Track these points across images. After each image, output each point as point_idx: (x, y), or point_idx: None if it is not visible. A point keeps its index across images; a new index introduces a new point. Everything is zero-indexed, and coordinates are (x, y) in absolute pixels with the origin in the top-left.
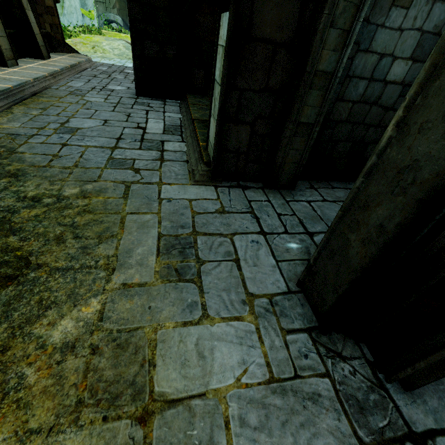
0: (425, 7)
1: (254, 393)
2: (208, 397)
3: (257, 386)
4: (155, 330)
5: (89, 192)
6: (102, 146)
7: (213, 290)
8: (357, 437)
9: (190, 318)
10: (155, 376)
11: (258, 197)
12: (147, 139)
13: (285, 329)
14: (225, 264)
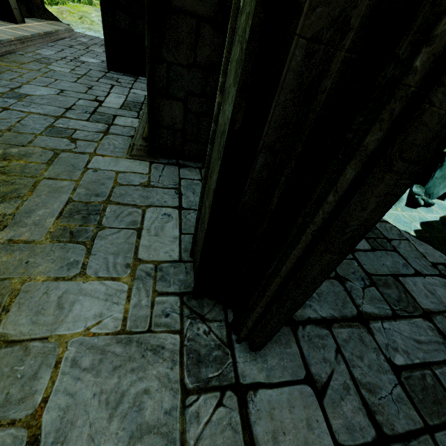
0: None
1: (99, 341)
2: (49, 341)
3: (104, 336)
4: (23, 282)
5: (11, 155)
6: (47, 114)
7: (101, 253)
8: (181, 383)
9: (65, 274)
10: (4, 320)
11: (192, 175)
12: (99, 112)
13: (158, 291)
14: (126, 232)
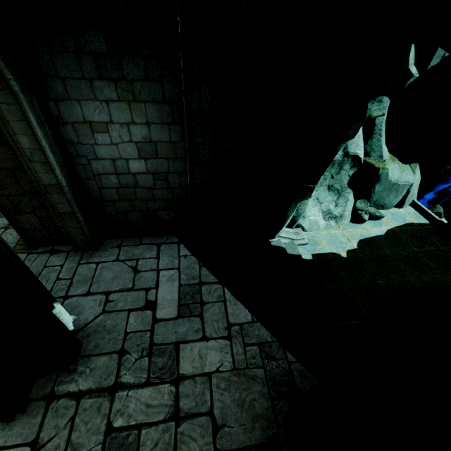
0: (123, 129)
1: None
2: None
3: None
4: None
5: None
6: None
7: None
8: None
9: None
10: None
11: (57, 261)
12: None
13: None
14: None
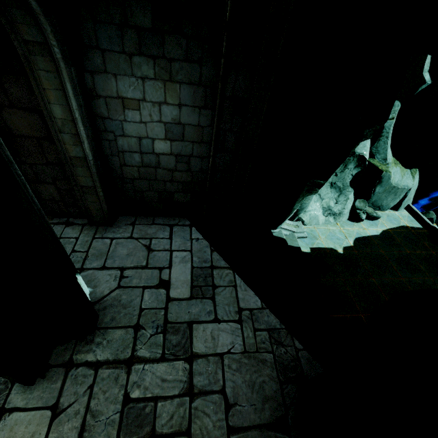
0: (154, 108)
1: None
2: None
3: None
4: None
5: None
6: None
7: None
8: None
9: None
10: None
11: (72, 234)
12: None
13: None
14: None
